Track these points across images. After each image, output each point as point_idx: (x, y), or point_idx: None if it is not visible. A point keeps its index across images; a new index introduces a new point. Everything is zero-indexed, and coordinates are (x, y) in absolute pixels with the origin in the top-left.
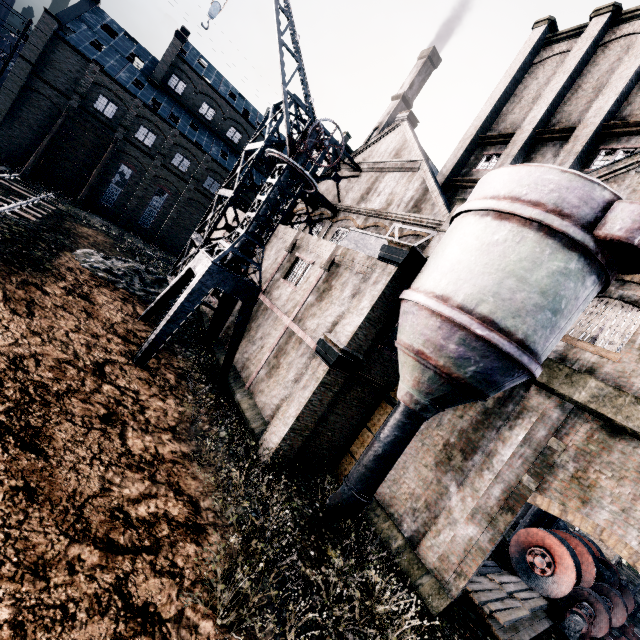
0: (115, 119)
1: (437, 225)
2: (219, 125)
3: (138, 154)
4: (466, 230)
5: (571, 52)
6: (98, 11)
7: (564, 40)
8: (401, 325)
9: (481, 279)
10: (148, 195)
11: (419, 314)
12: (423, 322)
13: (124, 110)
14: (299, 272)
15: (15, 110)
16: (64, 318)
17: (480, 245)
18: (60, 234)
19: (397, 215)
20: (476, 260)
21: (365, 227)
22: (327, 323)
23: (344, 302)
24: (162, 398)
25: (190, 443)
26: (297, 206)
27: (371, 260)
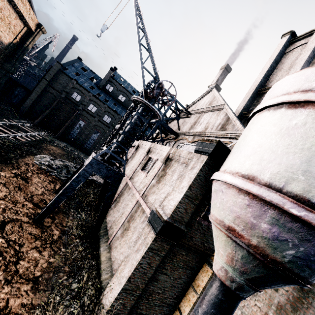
0: (80, 101)
1: (237, 136)
2: (127, 103)
3: (88, 115)
4: (262, 122)
5: (309, 41)
6: (81, 63)
7: (302, 39)
8: (213, 201)
9: (286, 158)
10: (90, 133)
11: (227, 192)
12: (231, 199)
13: (84, 97)
14: (150, 165)
15: (38, 99)
16: (0, 190)
17: (279, 130)
18: (34, 147)
19: (211, 133)
20: (277, 142)
21: (193, 142)
22: (161, 198)
23: (172, 183)
24: (40, 250)
25: (44, 294)
26: (158, 135)
27: (191, 154)
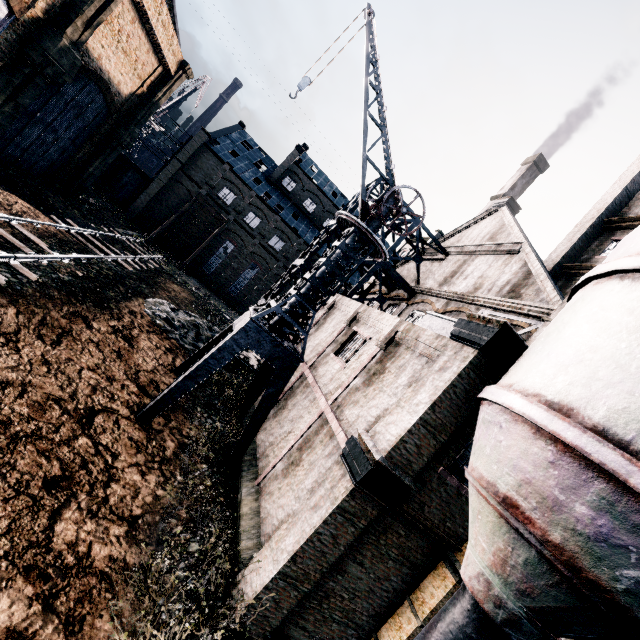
0: (231, 205)
1: (543, 314)
2: (318, 216)
3: (242, 233)
4: (604, 300)
5: None
6: (243, 133)
7: None
8: (477, 442)
9: None
10: (242, 267)
11: (511, 429)
12: (518, 445)
13: (240, 199)
14: (353, 348)
15: (161, 194)
16: (90, 354)
17: (638, 324)
18: (145, 284)
19: (487, 299)
20: (631, 348)
21: (445, 311)
22: (369, 416)
23: (397, 391)
24: (144, 471)
25: (144, 549)
26: (374, 287)
27: (441, 340)
